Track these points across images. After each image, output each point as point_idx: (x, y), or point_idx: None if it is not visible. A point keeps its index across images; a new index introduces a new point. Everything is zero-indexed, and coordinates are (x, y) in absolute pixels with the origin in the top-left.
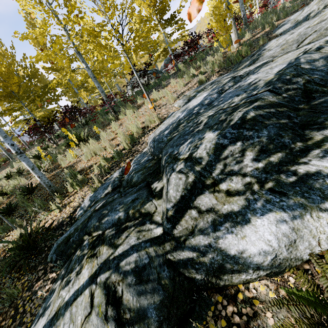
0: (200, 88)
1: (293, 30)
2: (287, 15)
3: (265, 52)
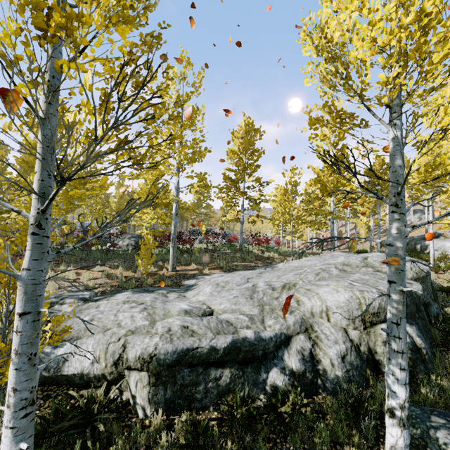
0: (63, 294)
1: (139, 294)
2: (226, 269)
3: (106, 299)
